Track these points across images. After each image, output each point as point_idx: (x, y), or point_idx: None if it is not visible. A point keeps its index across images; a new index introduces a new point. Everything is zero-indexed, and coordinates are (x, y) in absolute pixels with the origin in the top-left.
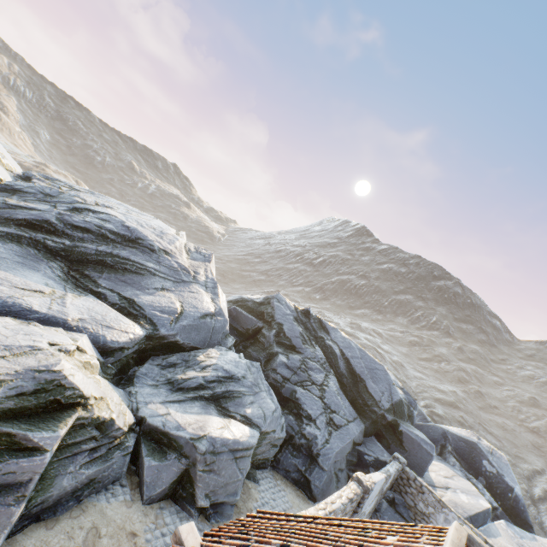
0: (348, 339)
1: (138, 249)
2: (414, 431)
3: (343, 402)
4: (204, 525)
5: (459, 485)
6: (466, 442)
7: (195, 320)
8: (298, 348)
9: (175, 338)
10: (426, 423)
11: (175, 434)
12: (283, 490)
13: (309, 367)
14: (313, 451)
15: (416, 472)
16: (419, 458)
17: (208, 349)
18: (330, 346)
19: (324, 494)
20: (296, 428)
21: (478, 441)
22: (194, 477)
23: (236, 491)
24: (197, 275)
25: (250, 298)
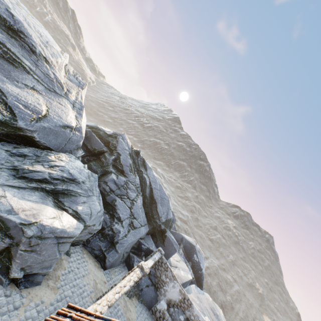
0: (156, 177)
1: (17, 41)
2: (172, 236)
3: (142, 213)
4: (12, 291)
5: (182, 266)
6: (190, 244)
7: (56, 127)
8: (126, 173)
9: (32, 134)
10: (176, 231)
11: (5, 217)
12: (86, 261)
13: (129, 187)
14: (114, 240)
15: (165, 257)
16: (169, 251)
17: (60, 153)
18: (145, 178)
19: (112, 265)
20: (108, 224)
21: (195, 245)
22: (14, 254)
23: (51, 265)
24: (68, 93)
25: (103, 129)
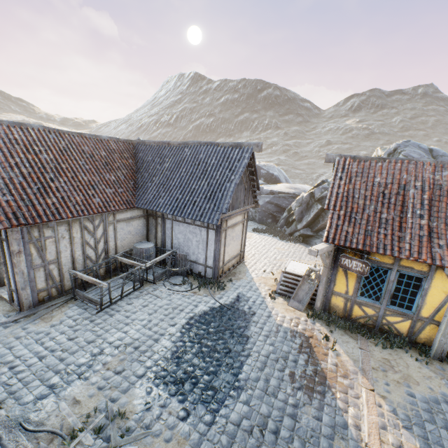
0: None
1: None
2: None
3: None
4: None
5: None
6: None
7: None
8: None
9: None
10: None
11: None
12: None
13: None
14: None
15: None
16: None
17: None
18: None
19: None
20: None
21: (258, 164)
22: None
23: None
24: None
25: None
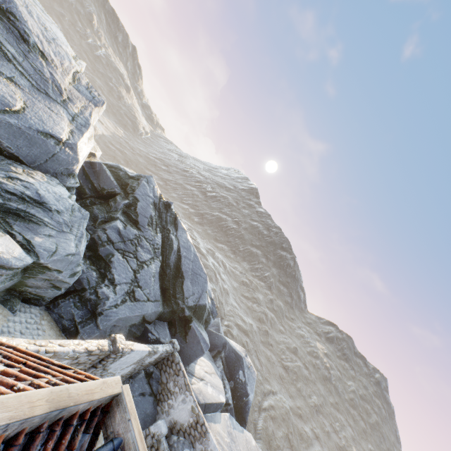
0: (190, 243)
1: (3, 22)
2: (202, 331)
3: (154, 284)
4: None
5: (213, 380)
6: (236, 354)
7: (31, 130)
8: (141, 225)
9: None
10: (217, 332)
11: None
12: (43, 330)
13: (142, 244)
14: (98, 309)
15: (185, 360)
16: (193, 351)
17: (36, 171)
18: (172, 240)
19: None
20: (92, 284)
21: (244, 357)
22: None
23: None
24: (69, 102)
25: (125, 170)
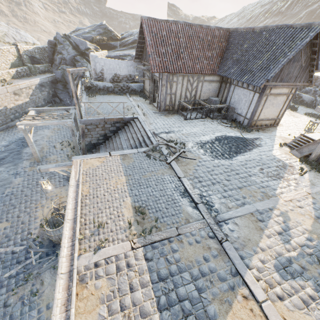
0: None
1: None
2: None
3: None
4: None
5: None
6: None
7: None
8: None
9: None
10: None
11: None
12: None
13: None
14: None
15: None
16: None
17: None
18: None
19: None
20: None
21: None
22: None
23: None
24: None
25: None
